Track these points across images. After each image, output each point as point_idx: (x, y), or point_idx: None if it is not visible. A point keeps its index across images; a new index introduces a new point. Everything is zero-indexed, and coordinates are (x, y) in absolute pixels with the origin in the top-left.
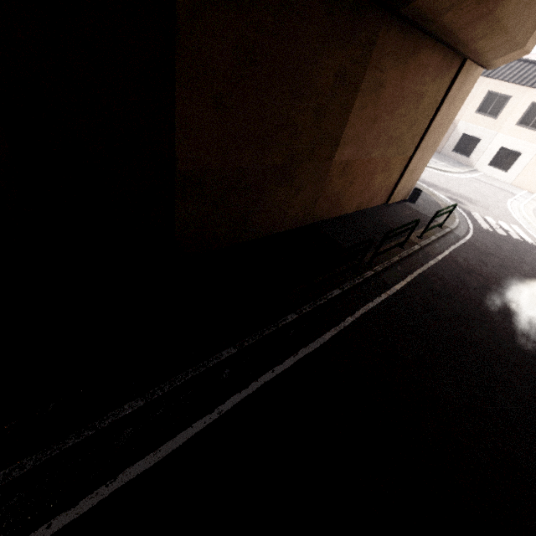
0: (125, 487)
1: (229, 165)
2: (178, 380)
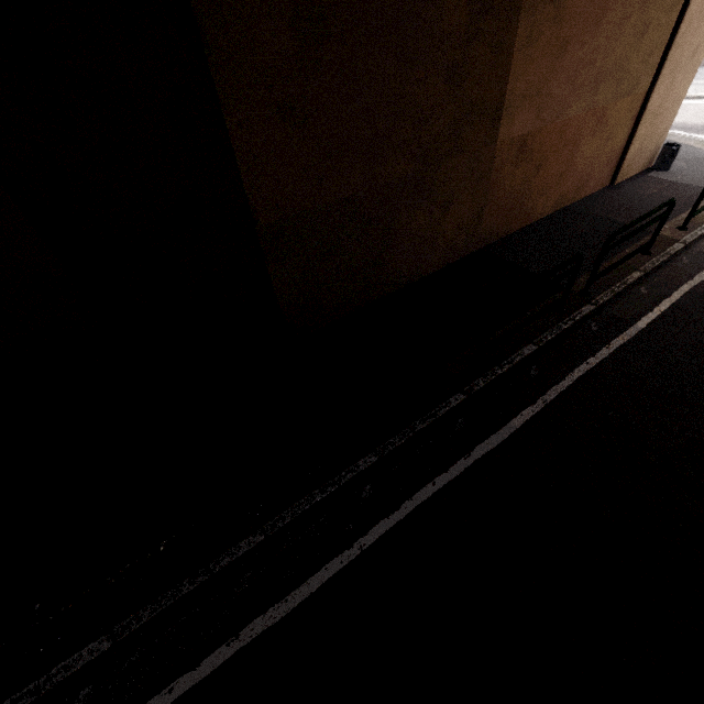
0: (249, 647)
1: (329, 198)
2: (303, 506)
